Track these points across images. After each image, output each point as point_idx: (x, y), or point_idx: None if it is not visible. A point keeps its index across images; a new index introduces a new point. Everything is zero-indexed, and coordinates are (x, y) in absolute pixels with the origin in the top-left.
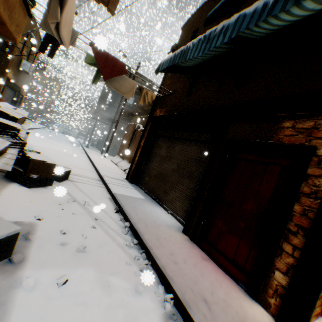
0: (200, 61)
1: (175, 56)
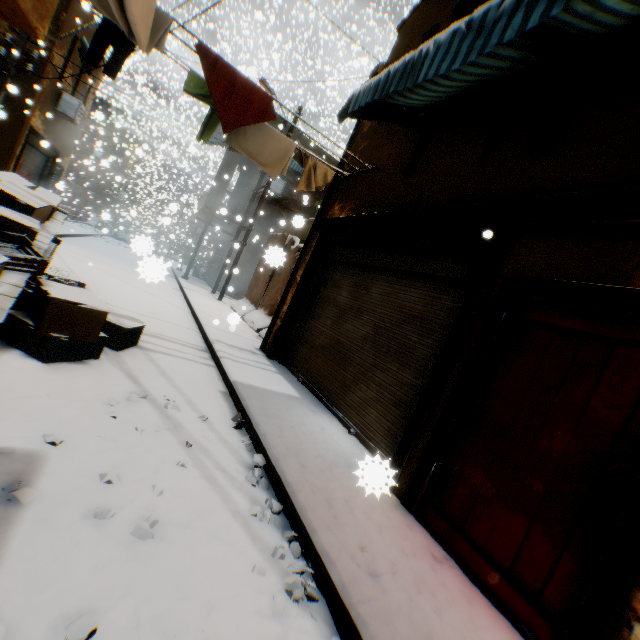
0: (445, 94)
1: (390, 76)
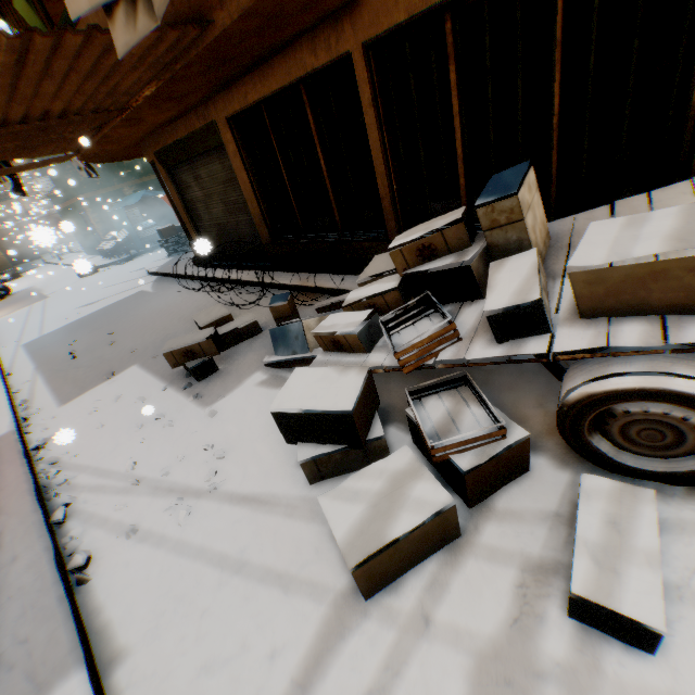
0: None
1: None
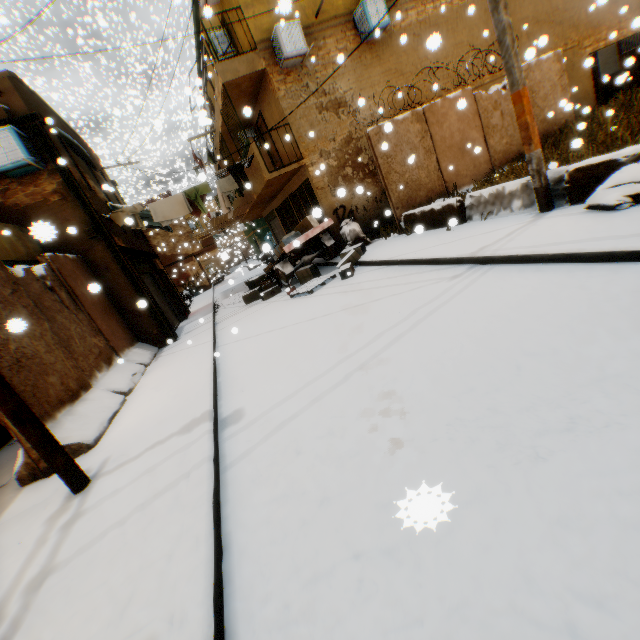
0: None
1: None
